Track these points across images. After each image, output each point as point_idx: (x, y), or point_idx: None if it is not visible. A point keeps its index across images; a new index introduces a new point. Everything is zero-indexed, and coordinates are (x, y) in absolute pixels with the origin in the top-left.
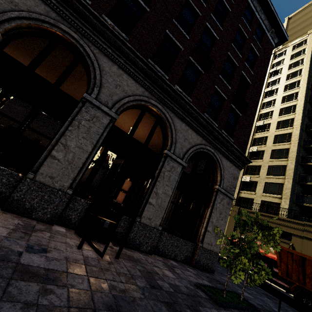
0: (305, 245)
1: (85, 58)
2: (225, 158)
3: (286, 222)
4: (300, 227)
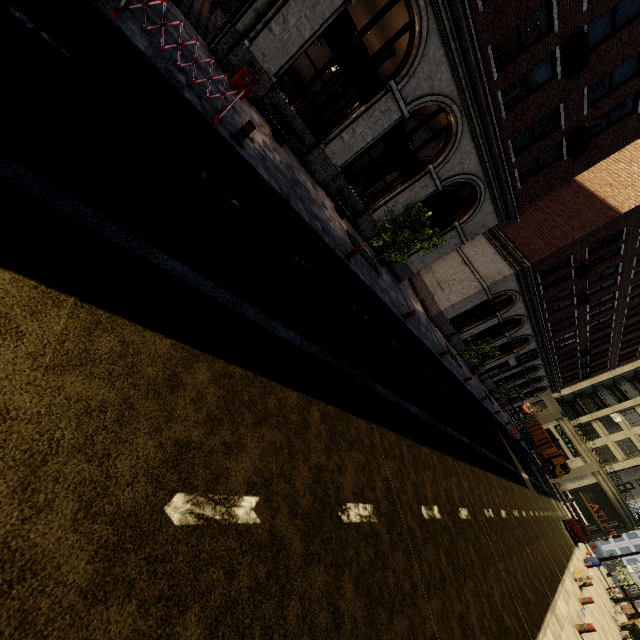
0: (547, 416)
1: (537, 369)
2: (551, 389)
3: (552, 401)
4: (556, 409)
